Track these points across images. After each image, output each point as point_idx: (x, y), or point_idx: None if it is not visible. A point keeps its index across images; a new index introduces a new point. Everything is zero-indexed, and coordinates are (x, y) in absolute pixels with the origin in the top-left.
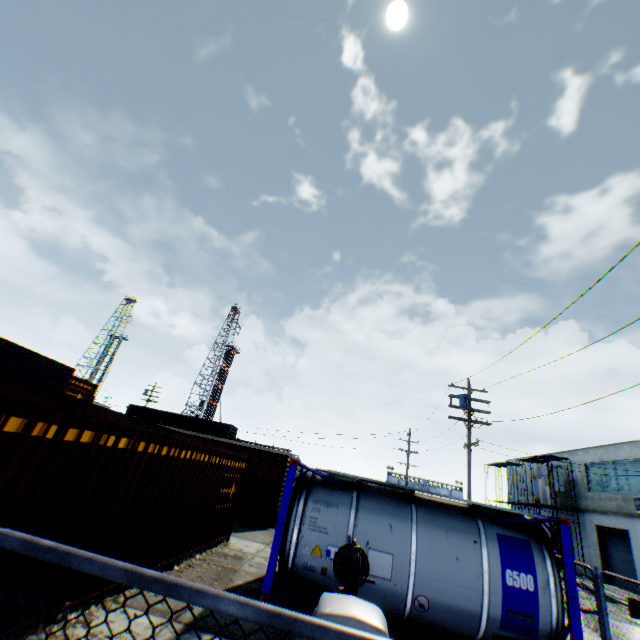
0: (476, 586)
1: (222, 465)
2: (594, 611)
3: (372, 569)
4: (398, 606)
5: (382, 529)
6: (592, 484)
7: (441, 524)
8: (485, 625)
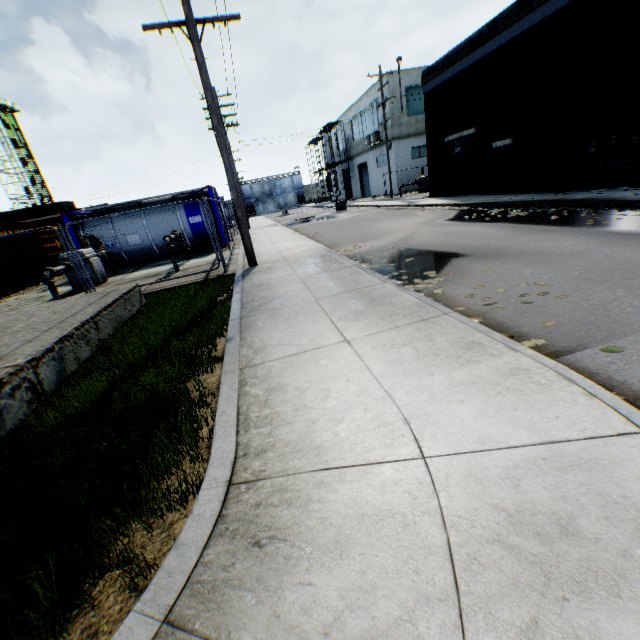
0: (179, 230)
1: (33, 233)
2: (314, 217)
3: (133, 244)
4: (153, 252)
5: (129, 226)
6: (355, 136)
7: (157, 212)
8: (189, 242)
